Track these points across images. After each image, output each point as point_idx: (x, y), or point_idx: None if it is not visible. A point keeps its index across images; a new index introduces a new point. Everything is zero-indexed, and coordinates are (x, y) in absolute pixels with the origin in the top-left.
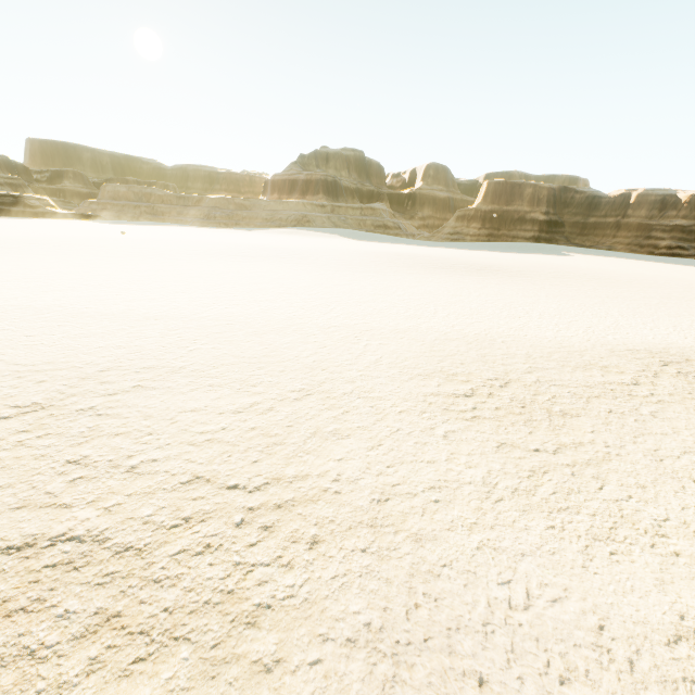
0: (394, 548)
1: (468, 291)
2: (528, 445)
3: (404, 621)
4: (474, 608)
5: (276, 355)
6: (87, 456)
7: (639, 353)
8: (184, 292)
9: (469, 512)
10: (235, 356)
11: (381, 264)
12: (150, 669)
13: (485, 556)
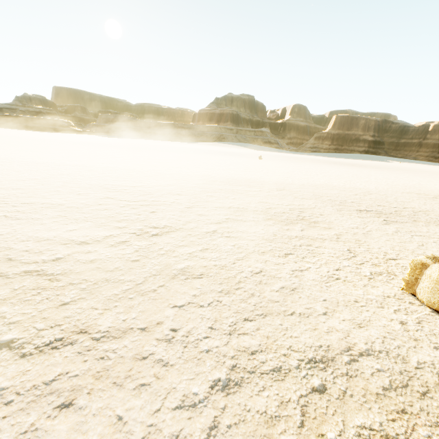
0: None
1: (366, 172)
2: None
3: None
4: None
5: (330, 184)
6: (330, 199)
7: None
8: (233, 164)
9: None
10: (314, 183)
11: (295, 160)
12: None
13: None
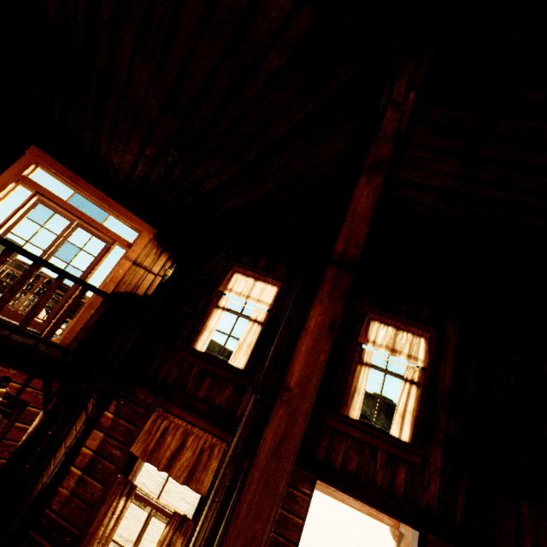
0: None
1: None
2: None
3: None
4: None
5: None
6: None
7: None
8: None
9: None
10: None
11: None
12: None
13: None
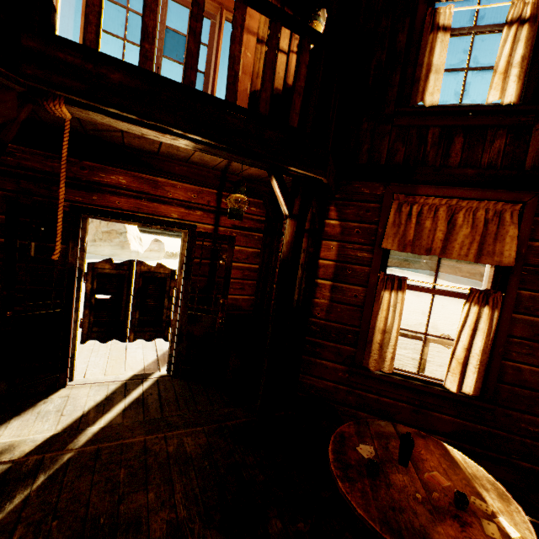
0: None
1: None
2: None
3: None
4: None
5: (410, 320)
6: None
7: None
8: None
9: None
10: None
11: None
12: (403, 350)
13: None
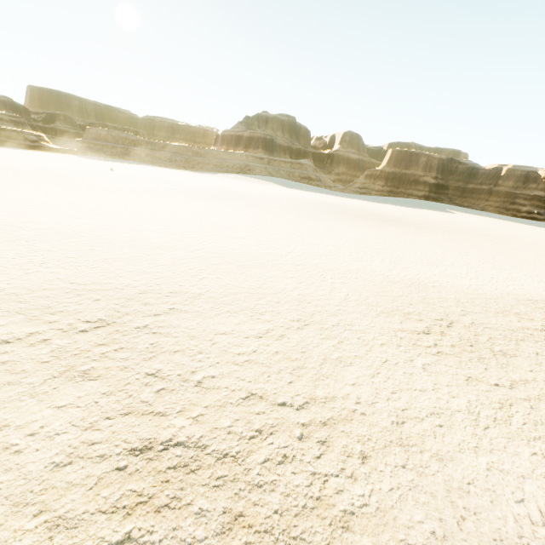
0: (426, 466)
1: (389, 239)
2: (488, 380)
3: (459, 531)
4: (506, 522)
5: (267, 287)
6: (160, 370)
7: (538, 303)
8: (174, 226)
9: (468, 436)
10: (236, 286)
11: (314, 210)
12: None
13: (496, 477)
